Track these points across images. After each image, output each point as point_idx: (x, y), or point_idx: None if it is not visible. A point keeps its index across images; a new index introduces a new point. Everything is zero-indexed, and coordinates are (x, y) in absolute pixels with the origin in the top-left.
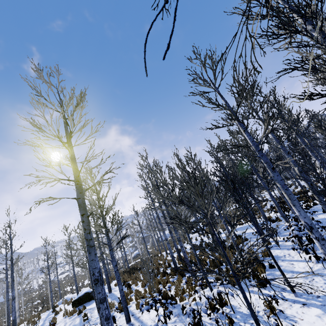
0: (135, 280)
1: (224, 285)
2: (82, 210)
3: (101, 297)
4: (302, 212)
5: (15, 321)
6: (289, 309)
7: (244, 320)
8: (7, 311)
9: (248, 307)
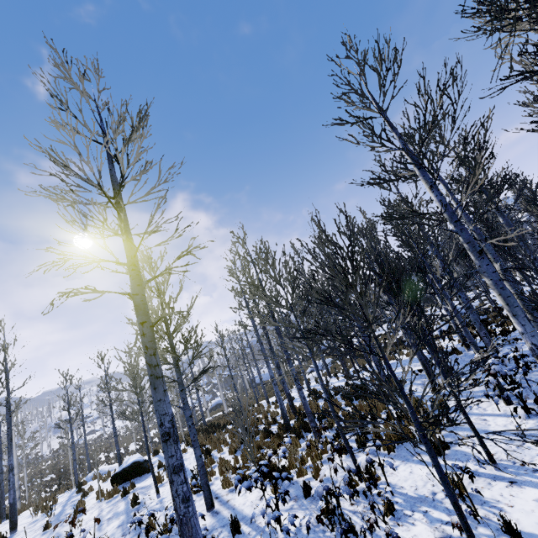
0: (218, 444)
1: (371, 452)
2: (142, 315)
3: (174, 464)
4: (529, 327)
5: (13, 505)
6: (487, 490)
7: (412, 507)
8: None
9: (441, 481)
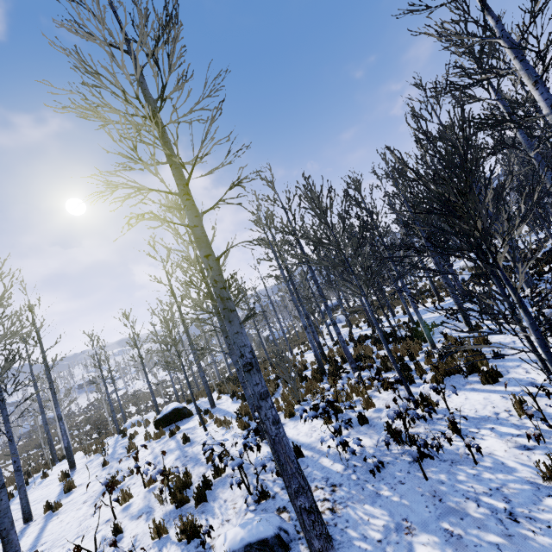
0: None
1: (418, 385)
2: (205, 248)
3: (260, 391)
4: None
5: (69, 448)
6: None
7: (476, 425)
8: (48, 439)
9: None
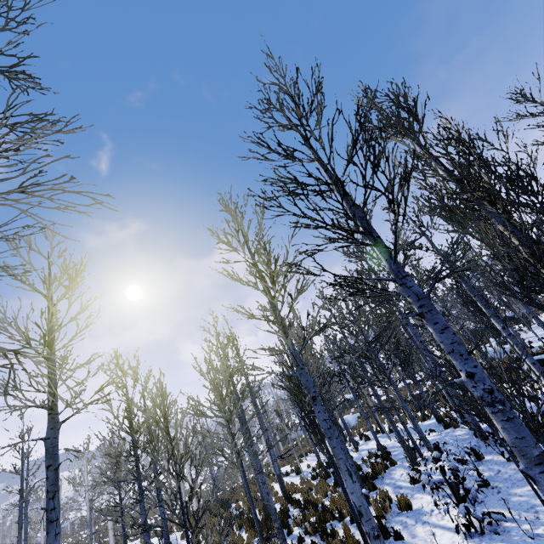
0: None
1: None
2: (49, 459)
3: None
4: (349, 483)
5: None
6: None
7: None
8: None
9: None
